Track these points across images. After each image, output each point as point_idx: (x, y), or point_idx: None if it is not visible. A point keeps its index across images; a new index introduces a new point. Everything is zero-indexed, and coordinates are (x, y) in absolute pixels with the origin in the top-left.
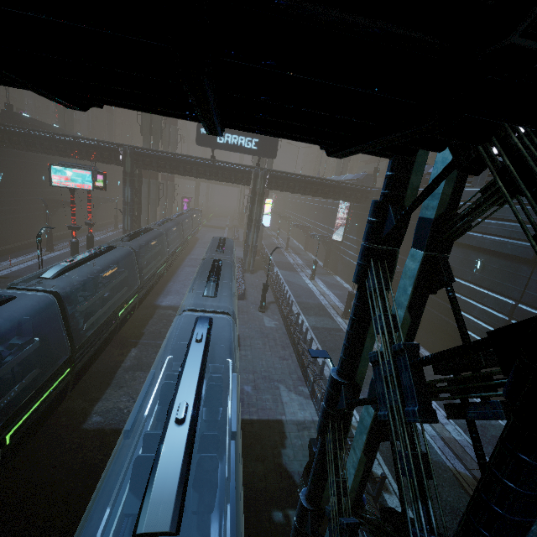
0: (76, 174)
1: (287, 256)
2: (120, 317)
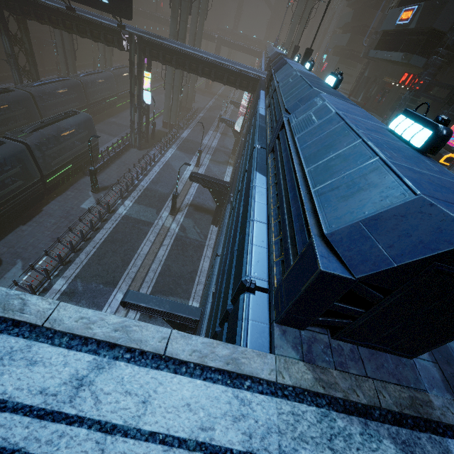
0: None
1: (208, 135)
2: None
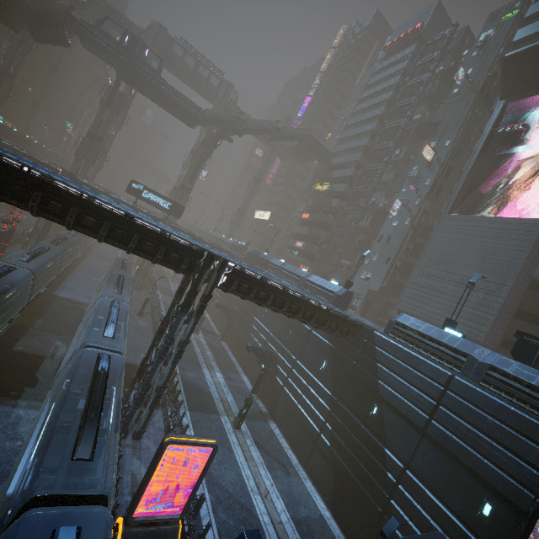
0: None
1: (171, 284)
2: (40, 295)
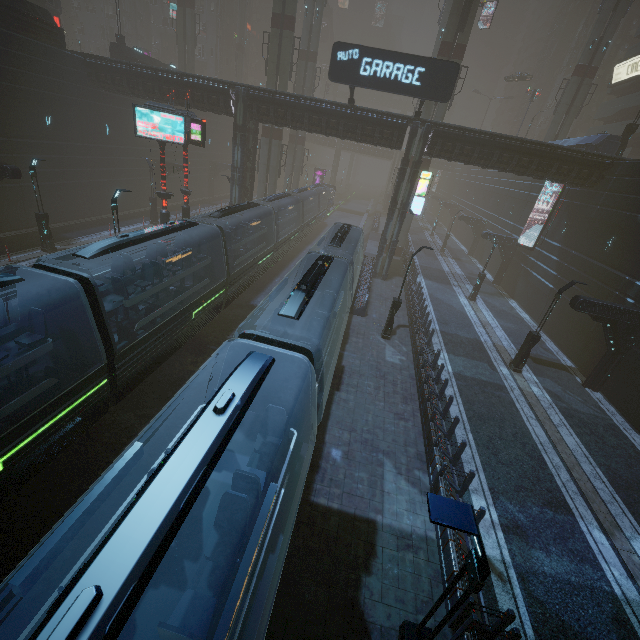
0: (165, 121)
1: (440, 261)
2: (195, 317)
